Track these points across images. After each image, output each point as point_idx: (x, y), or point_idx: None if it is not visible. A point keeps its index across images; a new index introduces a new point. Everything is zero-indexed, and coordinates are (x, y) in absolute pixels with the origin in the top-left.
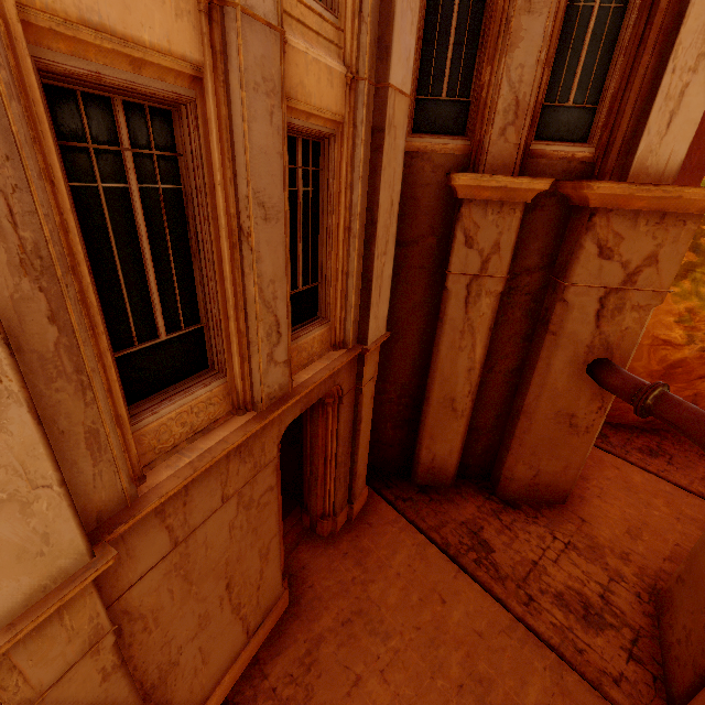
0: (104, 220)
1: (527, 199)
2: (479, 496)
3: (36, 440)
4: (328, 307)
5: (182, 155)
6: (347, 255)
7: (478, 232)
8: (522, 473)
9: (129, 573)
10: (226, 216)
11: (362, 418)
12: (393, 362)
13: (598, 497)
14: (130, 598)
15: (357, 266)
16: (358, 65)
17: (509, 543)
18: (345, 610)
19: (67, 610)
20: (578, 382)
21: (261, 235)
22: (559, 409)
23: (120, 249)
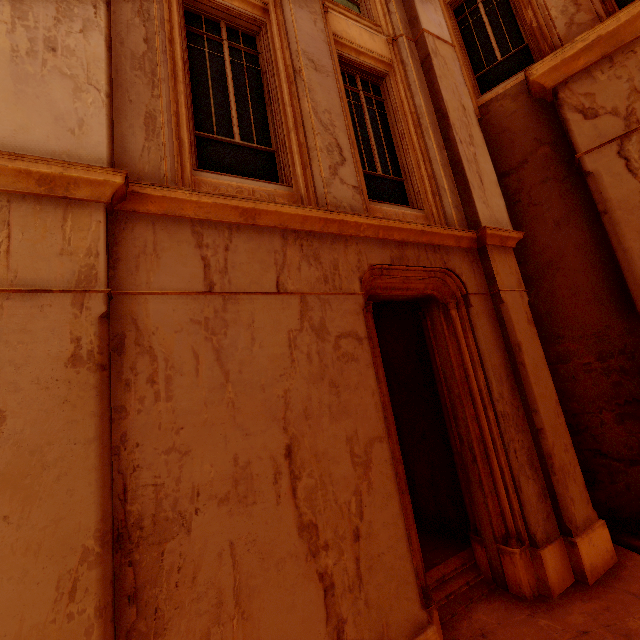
0: (206, 67)
1: None
2: None
3: (103, 58)
4: (418, 197)
5: (260, 54)
6: (424, 147)
7: (595, 99)
8: None
9: (151, 274)
10: (284, 68)
11: (521, 345)
12: (562, 306)
13: None
14: (145, 310)
15: (439, 155)
16: (395, 33)
17: None
18: None
19: (73, 218)
20: None
21: (313, 78)
22: None
23: (214, 83)
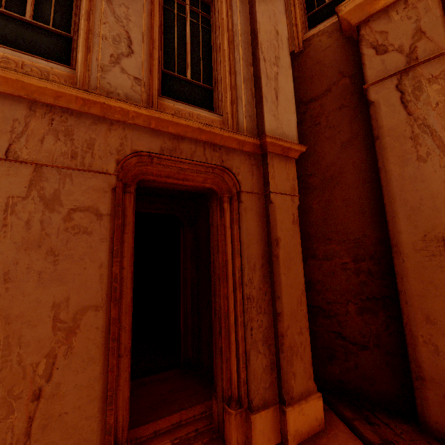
0: None
1: None
2: None
3: None
4: (220, 104)
5: None
6: (234, 61)
7: (388, 37)
8: None
9: None
10: None
11: (280, 240)
12: (335, 214)
13: None
14: None
15: (245, 69)
16: None
17: None
18: None
19: None
20: None
21: None
22: None
23: None
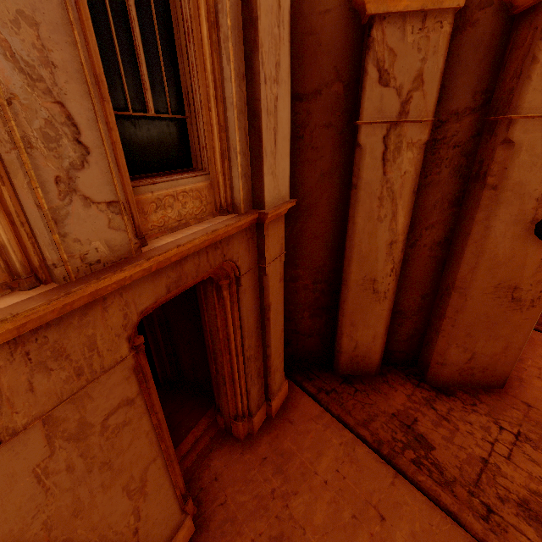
0: None
1: (458, 2)
2: (408, 383)
3: None
4: (204, 153)
5: None
6: (220, 71)
7: (395, 63)
8: (455, 356)
9: None
10: None
11: (271, 304)
12: (305, 244)
13: (538, 378)
14: None
15: (237, 91)
16: None
17: (450, 437)
18: (262, 536)
19: None
20: (524, 247)
21: None
22: (499, 281)
23: None
